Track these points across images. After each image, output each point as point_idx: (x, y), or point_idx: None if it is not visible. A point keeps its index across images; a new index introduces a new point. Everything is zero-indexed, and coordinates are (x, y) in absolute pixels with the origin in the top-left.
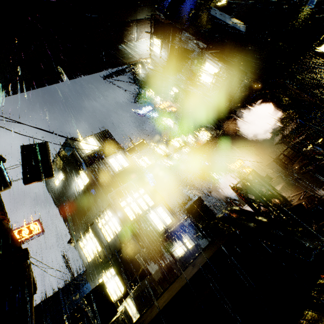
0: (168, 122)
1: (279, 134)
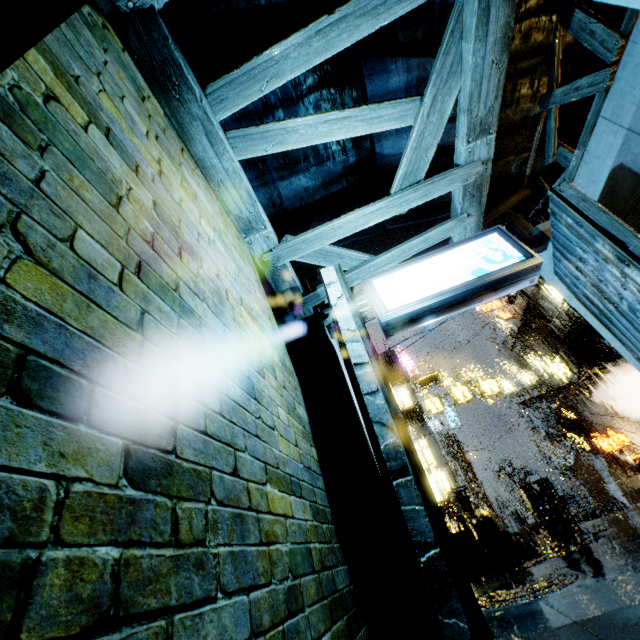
0: (501, 322)
1: None
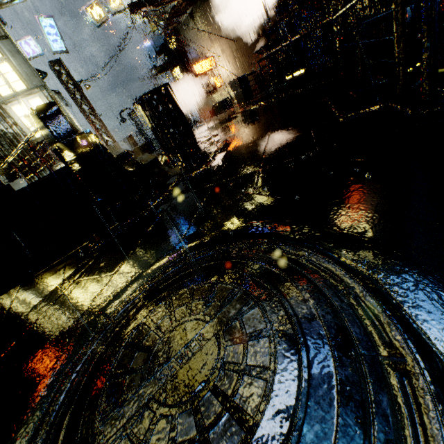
0: None
1: (267, 36)
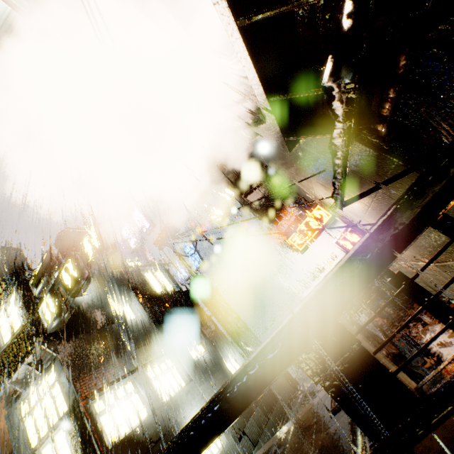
0: None
1: None
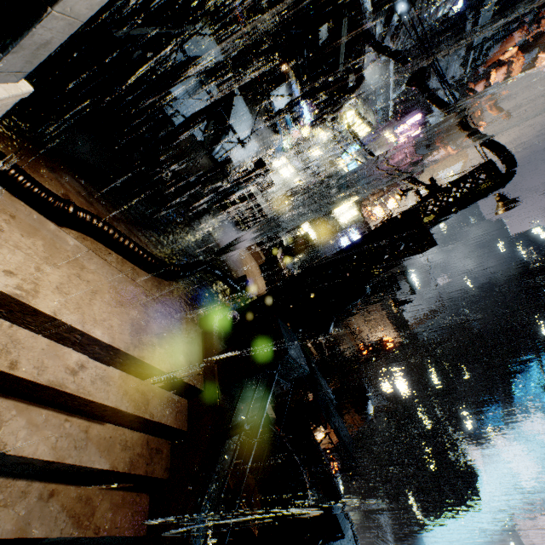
0: None
1: None
